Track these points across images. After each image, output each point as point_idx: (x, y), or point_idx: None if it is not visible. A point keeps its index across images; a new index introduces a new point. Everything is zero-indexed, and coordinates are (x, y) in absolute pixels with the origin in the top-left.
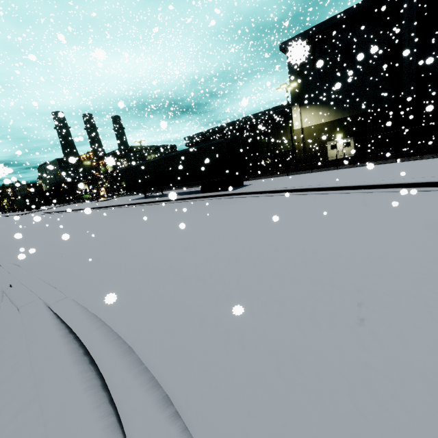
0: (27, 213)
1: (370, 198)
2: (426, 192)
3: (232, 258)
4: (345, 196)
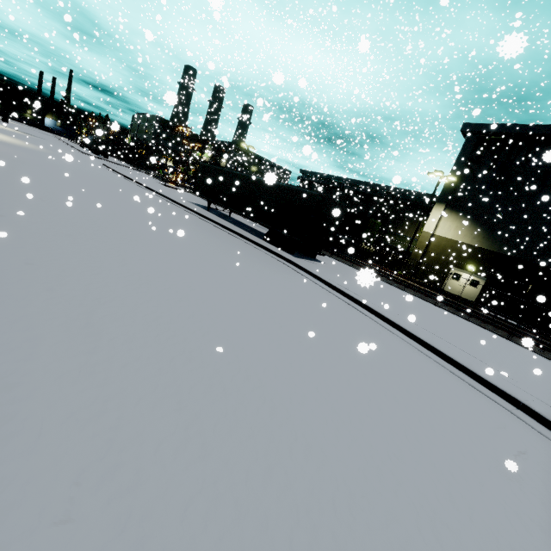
0: (90, 155)
1: (417, 362)
2: (486, 399)
3: (169, 332)
4: (394, 342)
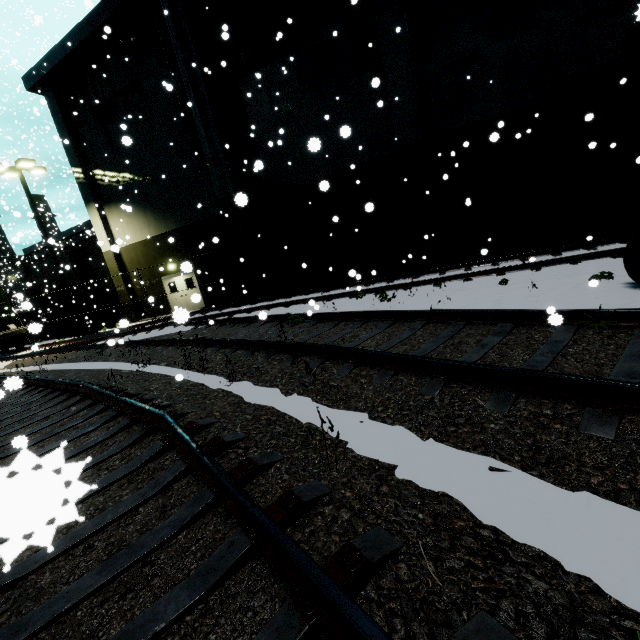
0: None
1: None
2: None
3: None
4: None
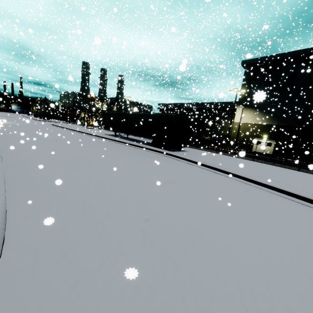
0: (41, 120)
1: (259, 194)
2: (303, 206)
3: (128, 207)
4: (242, 186)
